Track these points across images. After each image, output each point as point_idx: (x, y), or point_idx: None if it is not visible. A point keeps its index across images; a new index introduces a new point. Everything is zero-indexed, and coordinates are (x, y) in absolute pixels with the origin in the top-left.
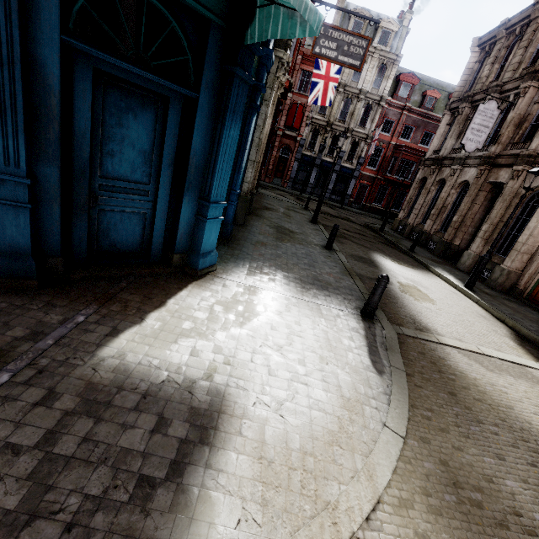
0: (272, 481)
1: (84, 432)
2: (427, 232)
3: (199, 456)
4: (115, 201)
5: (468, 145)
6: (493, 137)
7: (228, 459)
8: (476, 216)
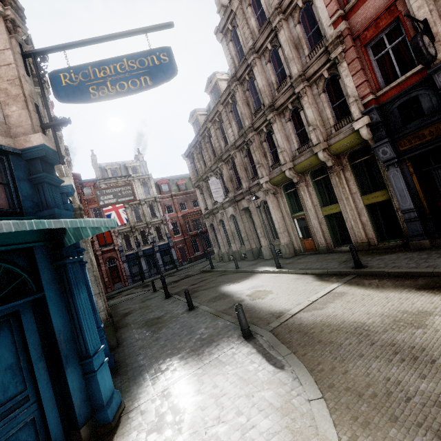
0: None
1: None
2: (236, 251)
3: None
4: None
5: (218, 199)
6: (226, 190)
7: None
8: (250, 228)
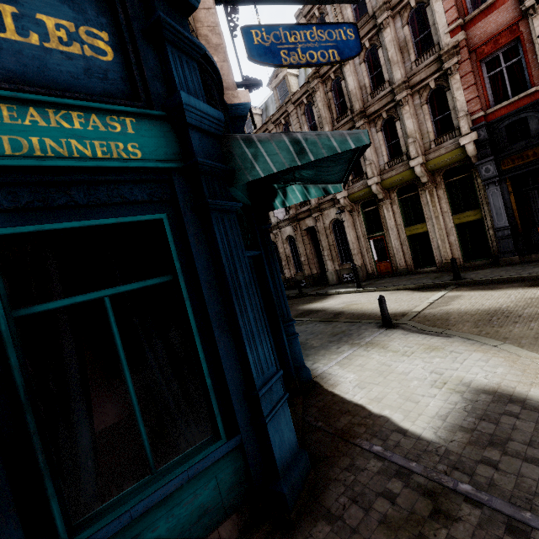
0: None
1: (523, 445)
2: (290, 277)
3: (535, 404)
4: None
5: (279, 216)
6: None
7: (535, 395)
8: (312, 251)
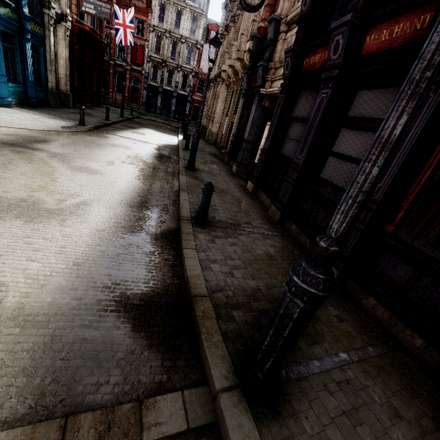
0: None
1: None
2: (204, 126)
3: None
4: None
5: (204, 69)
6: None
7: None
8: None
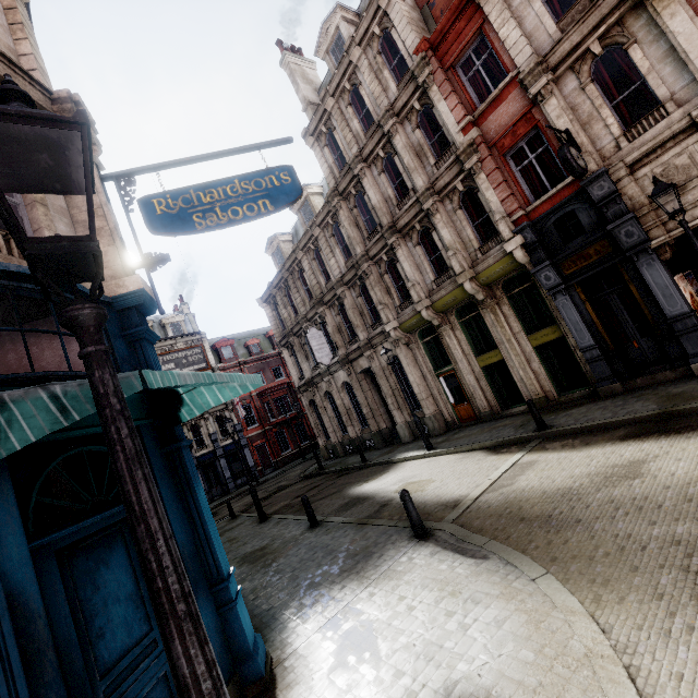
0: (557, 690)
1: None
2: (356, 437)
3: None
4: (129, 694)
5: (324, 360)
6: (332, 346)
7: None
8: (375, 398)
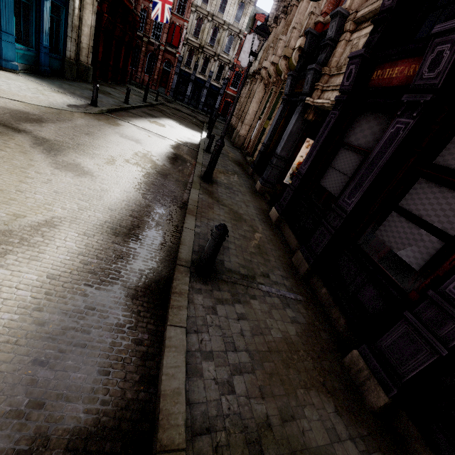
0: None
1: None
2: (233, 125)
3: None
4: None
5: (243, 62)
6: None
7: None
8: None
